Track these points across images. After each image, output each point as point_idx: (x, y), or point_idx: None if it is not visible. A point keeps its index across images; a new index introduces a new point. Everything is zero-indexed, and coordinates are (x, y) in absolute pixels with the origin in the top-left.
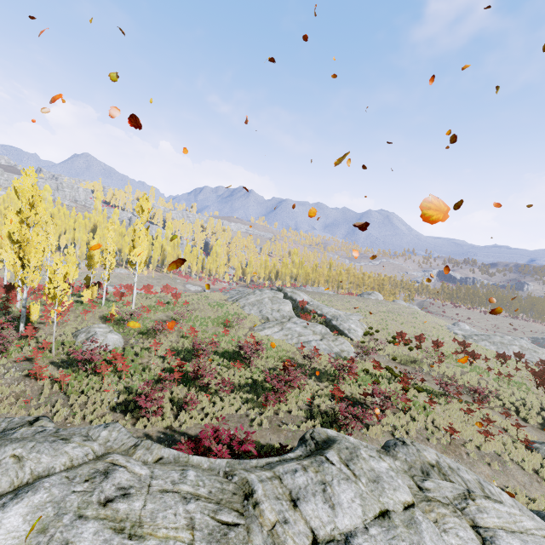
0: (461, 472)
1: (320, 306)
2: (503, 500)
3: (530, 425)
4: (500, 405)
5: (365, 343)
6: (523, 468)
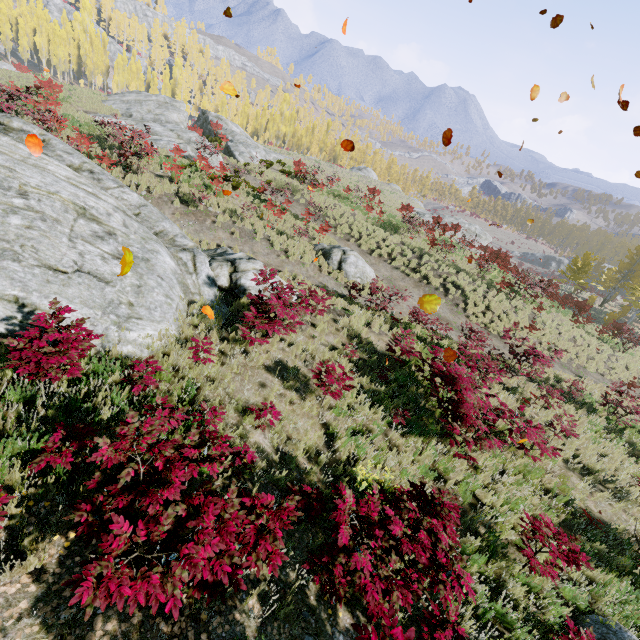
0: (65, 153)
1: (235, 133)
2: (114, 192)
3: (362, 250)
4: (347, 233)
5: (251, 167)
6: (273, 246)
